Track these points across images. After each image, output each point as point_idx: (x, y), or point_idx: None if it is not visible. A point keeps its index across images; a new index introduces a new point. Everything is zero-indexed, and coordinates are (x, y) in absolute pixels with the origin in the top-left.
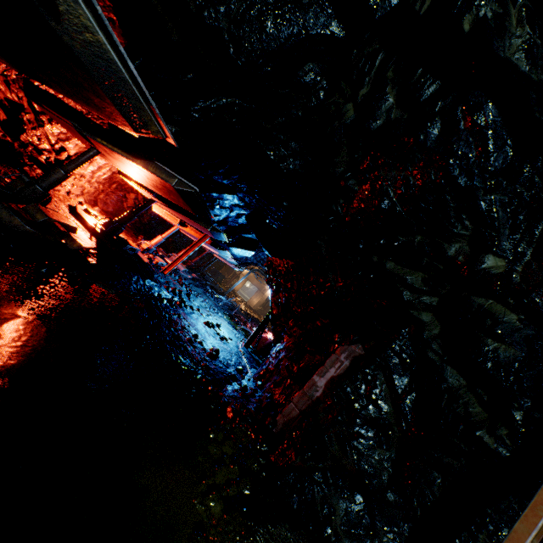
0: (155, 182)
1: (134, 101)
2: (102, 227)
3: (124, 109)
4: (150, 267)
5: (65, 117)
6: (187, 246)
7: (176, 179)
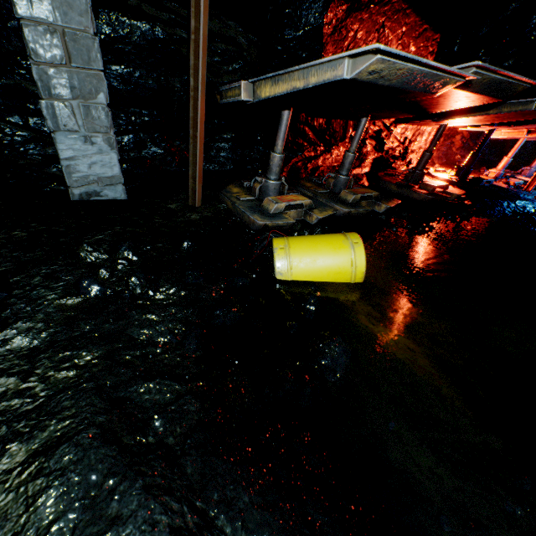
0: (506, 117)
1: (506, 86)
2: (454, 177)
3: (496, 94)
4: (510, 191)
5: (426, 120)
6: (534, 151)
7: (534, 102)
